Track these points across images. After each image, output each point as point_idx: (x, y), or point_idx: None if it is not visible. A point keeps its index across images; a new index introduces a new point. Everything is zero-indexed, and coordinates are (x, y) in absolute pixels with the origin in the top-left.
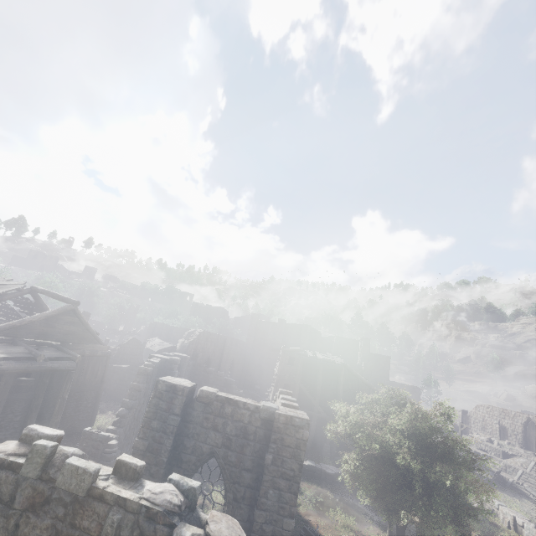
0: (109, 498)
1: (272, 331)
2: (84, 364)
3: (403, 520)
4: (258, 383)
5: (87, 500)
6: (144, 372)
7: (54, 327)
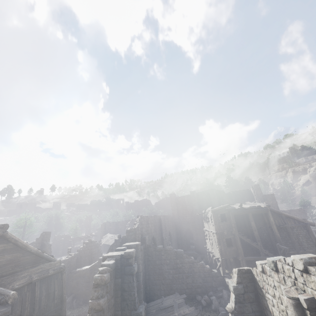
0: None
1: (188, 201)
2: (34, 292)
3: None
4: (190, 243)
5: None
6: (100, 282)
7: None
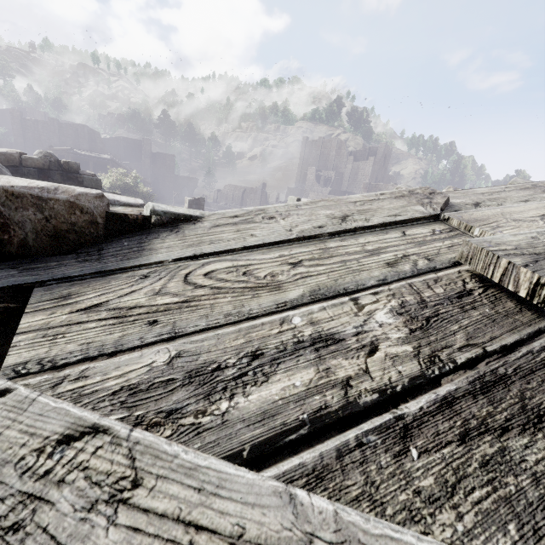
0: None
1: (44, 131)
2: None
3: None
4: None
5: None
6: None
7: None
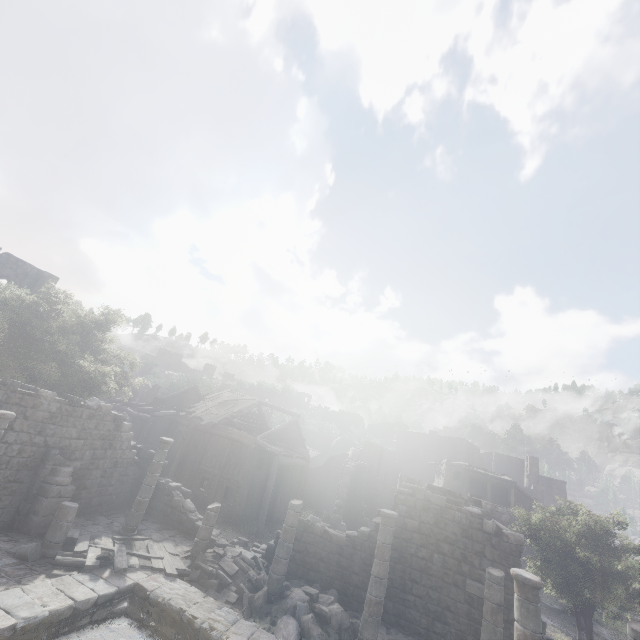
0: (454, 508)
1: (423, 443)
2: None
3: (586, 595)
4: None
5: (445, 508)
6: (348, 473)
7: (287, 433)
